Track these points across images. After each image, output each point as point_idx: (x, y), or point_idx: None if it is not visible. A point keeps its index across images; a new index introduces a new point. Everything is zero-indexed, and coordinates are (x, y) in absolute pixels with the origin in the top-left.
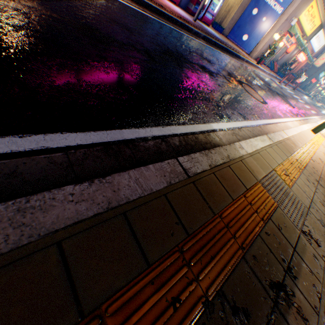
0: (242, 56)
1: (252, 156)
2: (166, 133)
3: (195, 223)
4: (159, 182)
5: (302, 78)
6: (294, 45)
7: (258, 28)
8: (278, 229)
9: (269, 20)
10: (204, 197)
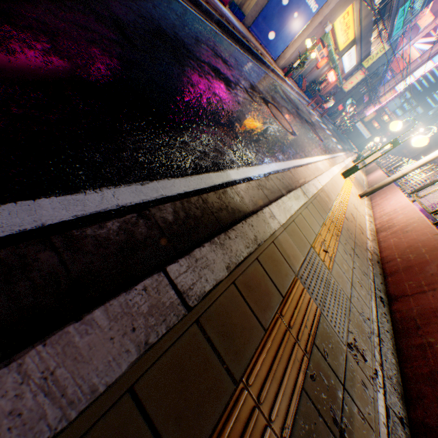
0: (268, 62)
1: (286, 229)
2: (149, 198)
3: (200, 434)
4: (118, 355)
5: (330, 103)
6: (326, 59)
7: (288, 26)
8: (324, 359)
9: (301, 18)
10: (218, 350)
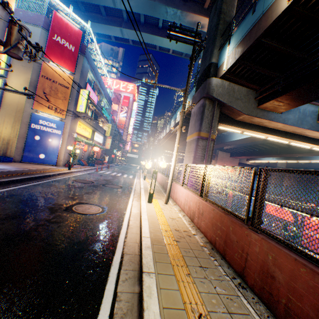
0: (52, 172)
1: None
2: None
3: None
4: None
5: (107, 158)
6: (87, 145)
7: (50, 146)
8: None
9: (56, 139)
10: None
